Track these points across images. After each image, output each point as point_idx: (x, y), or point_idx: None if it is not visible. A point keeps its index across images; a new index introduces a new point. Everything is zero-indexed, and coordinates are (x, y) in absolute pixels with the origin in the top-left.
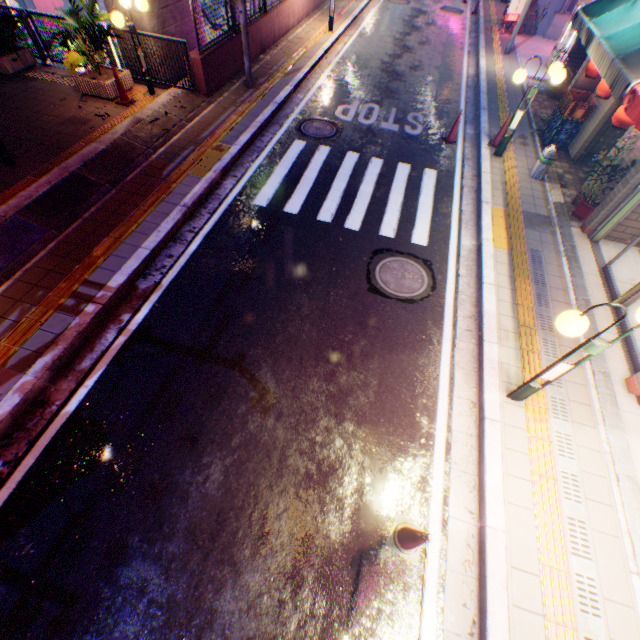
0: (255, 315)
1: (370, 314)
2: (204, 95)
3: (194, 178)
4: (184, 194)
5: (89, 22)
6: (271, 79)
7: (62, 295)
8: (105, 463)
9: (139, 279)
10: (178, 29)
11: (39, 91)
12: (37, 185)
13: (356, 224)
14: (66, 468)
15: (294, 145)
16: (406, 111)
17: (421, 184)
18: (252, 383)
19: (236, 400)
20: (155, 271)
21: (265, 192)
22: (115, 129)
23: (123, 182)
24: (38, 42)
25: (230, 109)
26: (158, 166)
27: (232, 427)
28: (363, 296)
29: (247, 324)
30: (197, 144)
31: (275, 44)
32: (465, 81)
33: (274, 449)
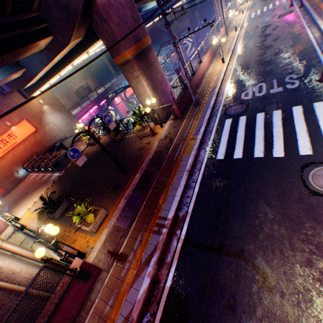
0: (239, 222)
1: (319, 211)
2: (180, 118)
3: (187, 156)
4: (185, 165)
5: (139, 114)
6: (204, 98)
7: (152, 225)
8: (190, 320)
9: (178, 211)
10: (165, 99)
11: (127, 142)
12: (135, 179)
13: (280, 153)
14: (174, 320)
15: (225, 122)
16: (282, 77)
17: (315, 113)
18: (254, 269)
19: (248, 281)
20: (183, 205)
21: (220, 151)
22: (153, 146)
23: (161, 167)
24: (125, 126)
25: (191, 119)
26: (171, 155)
27: (252, 301)
28: (307, 199)
29: (237, 229)
30: (183, 140)
31: (200, 82)
32: (314, 42)
33: (288, 322)
